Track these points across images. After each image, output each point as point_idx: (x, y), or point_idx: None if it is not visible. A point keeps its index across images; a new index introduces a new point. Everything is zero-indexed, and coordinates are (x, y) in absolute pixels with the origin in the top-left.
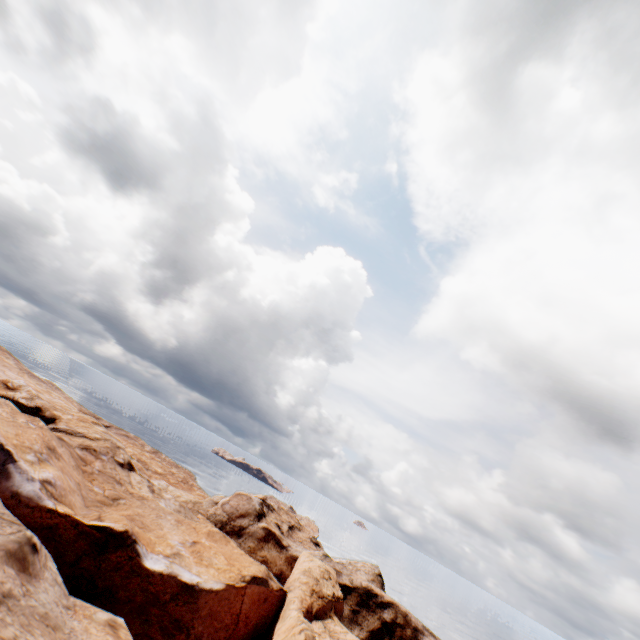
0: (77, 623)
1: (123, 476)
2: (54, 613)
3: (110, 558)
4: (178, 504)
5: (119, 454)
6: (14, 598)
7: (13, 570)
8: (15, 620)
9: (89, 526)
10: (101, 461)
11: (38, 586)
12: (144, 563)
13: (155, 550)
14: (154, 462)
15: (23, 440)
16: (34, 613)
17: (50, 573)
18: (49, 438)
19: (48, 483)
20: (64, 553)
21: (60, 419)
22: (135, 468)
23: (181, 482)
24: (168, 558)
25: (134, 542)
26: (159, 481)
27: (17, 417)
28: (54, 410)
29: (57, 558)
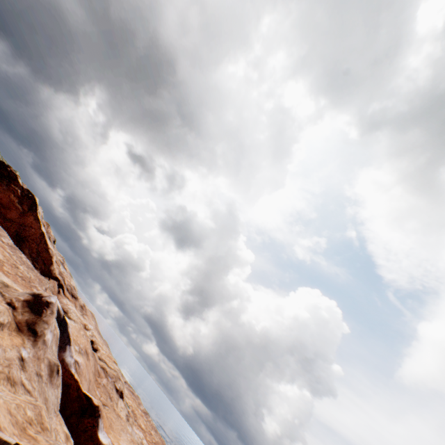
0: (55, 418)
1: (115, 396)
2: (50, 403)
3: (84, 421)
4: (140, 440)
5: (118, 382)
6: (42, 379)
7: (47, 371)
8: (38, 386)
9: (83, 392)
10: (107, 379)
11: (51, 388)
12: (98, 433)
13: (108, 434)
14: (142, 418)
15: (78, 339)
16: (44, 393)
17: (57, 392)
18: (88, 347)
19: (77, 363)
20: (67, 407)
21: (99, 351)
22: (124, 398)
23: (154, 443)
24: (113, 444)
25: (99, 416)
26: (139, 431)
27: (81, 330)
28: (99, 345)
29: (63, 409)
